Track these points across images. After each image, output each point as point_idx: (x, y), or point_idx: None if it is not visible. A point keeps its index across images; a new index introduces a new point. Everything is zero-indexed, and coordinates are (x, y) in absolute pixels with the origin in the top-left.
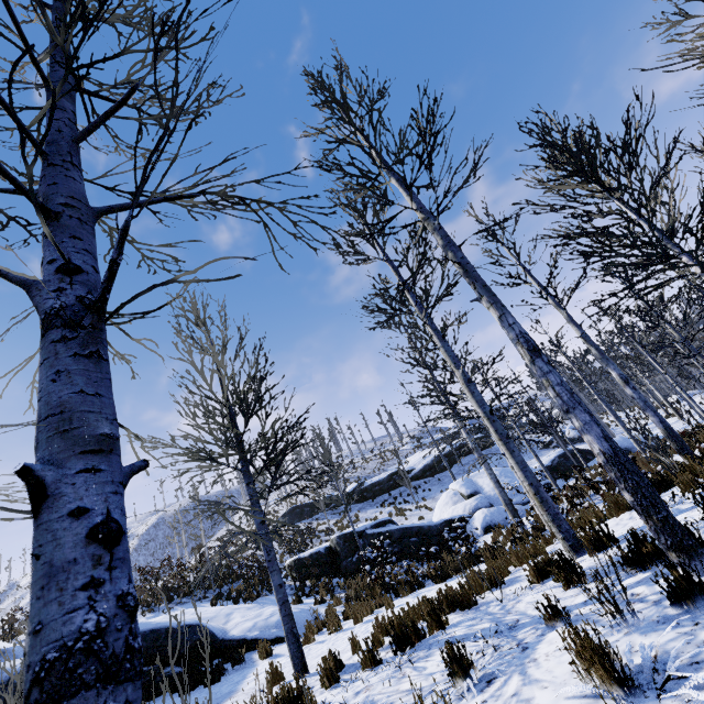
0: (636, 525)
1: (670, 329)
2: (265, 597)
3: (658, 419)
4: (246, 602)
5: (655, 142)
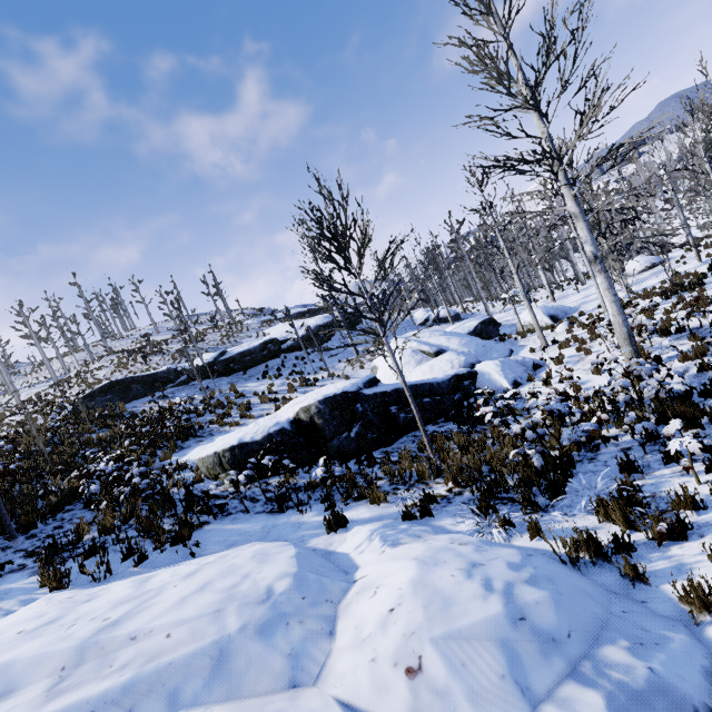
0: None
1: None
2: (209, 529)
3: None
4: (168, 551)
5: None
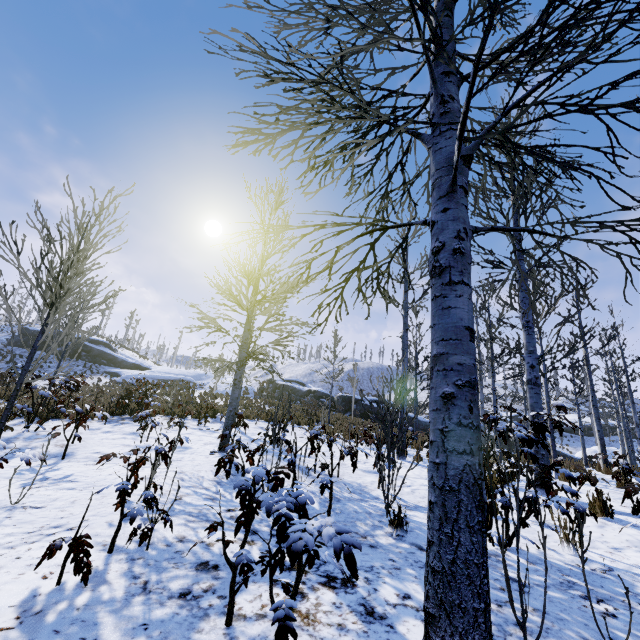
0: None
1: None
2: None
3: None
4: None
5: None
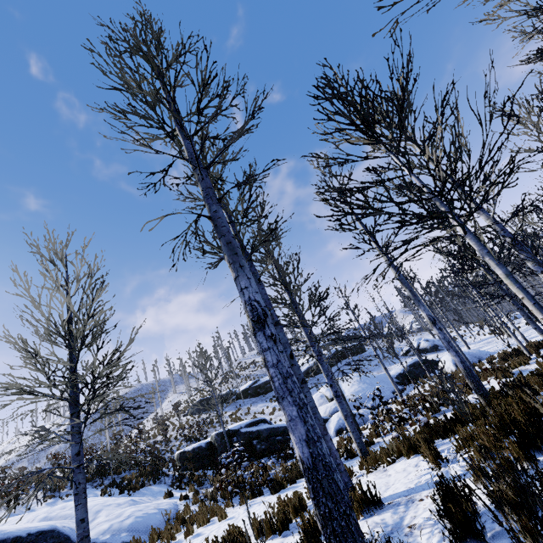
0: (412, 481)
1: (484, 271)
2: (148, 487)
3: (459, 359)
4: (131, 492)
5: (455, 102)
